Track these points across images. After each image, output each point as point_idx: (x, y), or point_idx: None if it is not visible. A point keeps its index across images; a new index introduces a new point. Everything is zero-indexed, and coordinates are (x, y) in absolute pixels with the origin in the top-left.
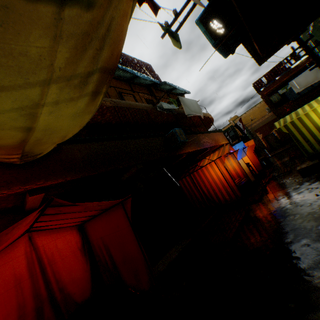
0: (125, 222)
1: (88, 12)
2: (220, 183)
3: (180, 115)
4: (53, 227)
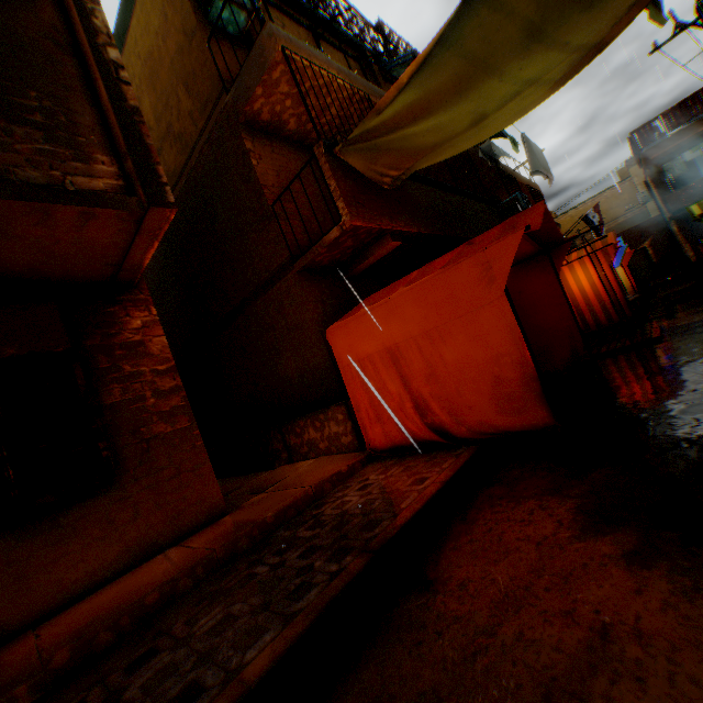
0: (543, 281)
1: None
2: (592, 294)
3: (504, 176)
4: None
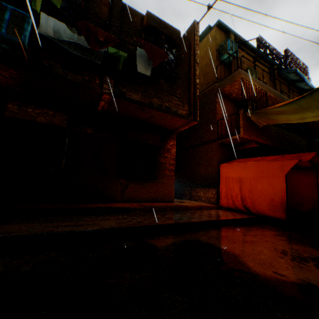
0: (309, 178)
1: None
2: None
3: None
4: None
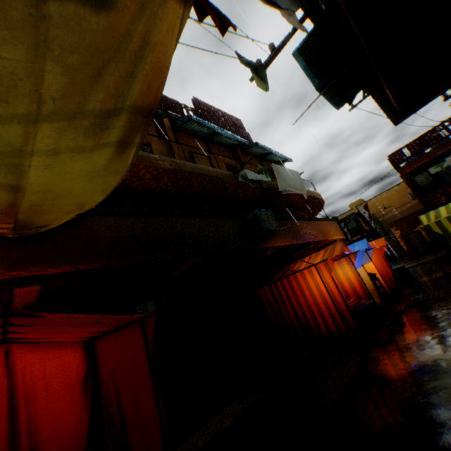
0: (144, 354)
1: (100, 14)
2: (322, 302)
3: (273, 190)
4: (44, 340)
